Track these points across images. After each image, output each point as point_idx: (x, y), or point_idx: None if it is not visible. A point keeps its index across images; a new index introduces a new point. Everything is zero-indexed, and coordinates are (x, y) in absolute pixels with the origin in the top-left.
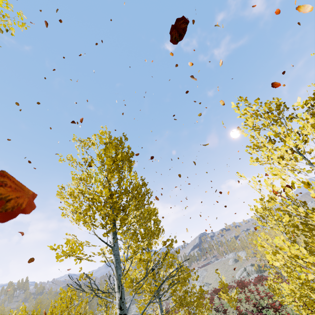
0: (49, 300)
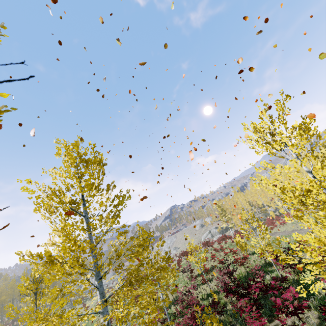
0: (4, 287)
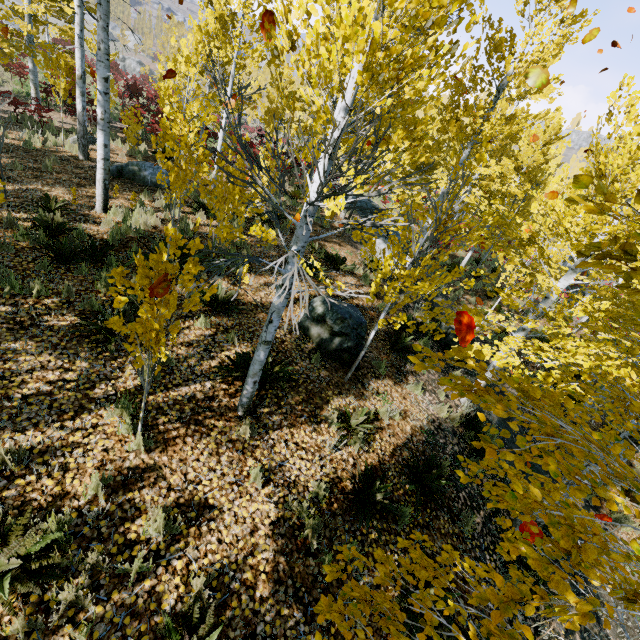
0: None
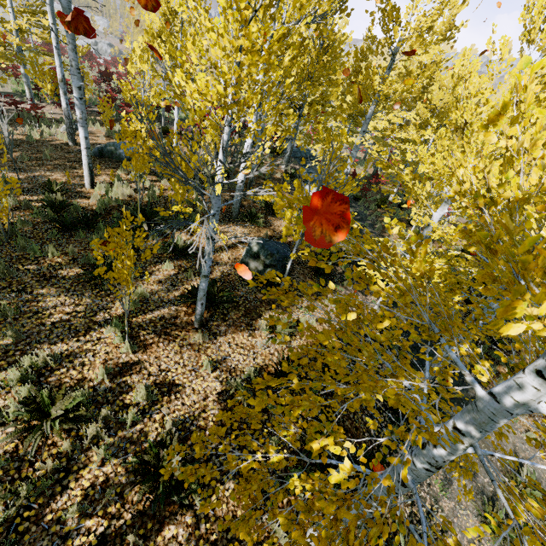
0: None
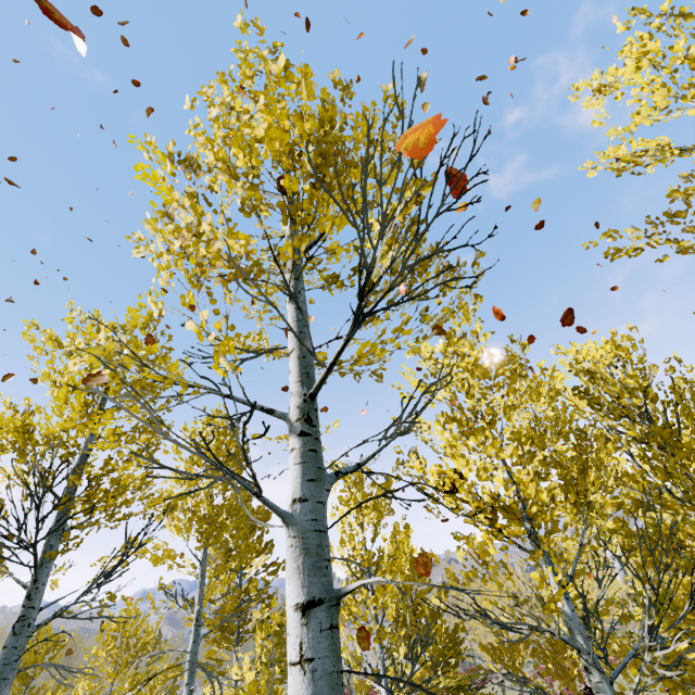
0: None
